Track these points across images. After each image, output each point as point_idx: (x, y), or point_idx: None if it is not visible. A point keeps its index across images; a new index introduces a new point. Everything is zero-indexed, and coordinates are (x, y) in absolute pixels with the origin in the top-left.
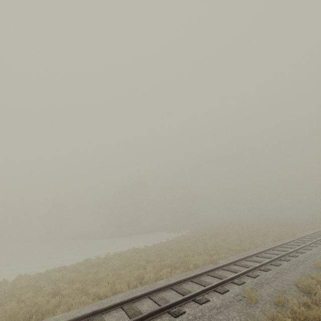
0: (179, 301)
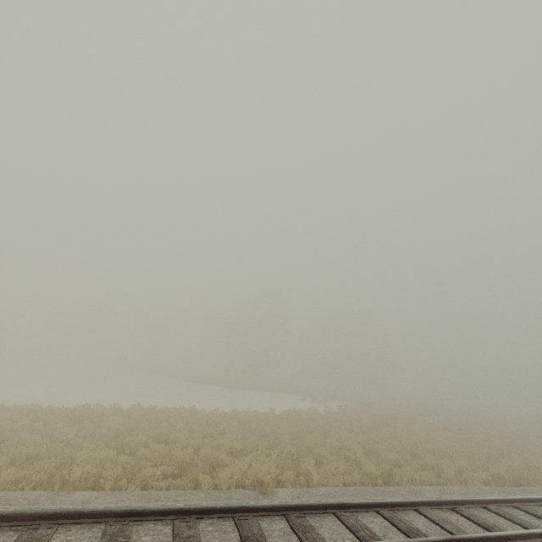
0: None
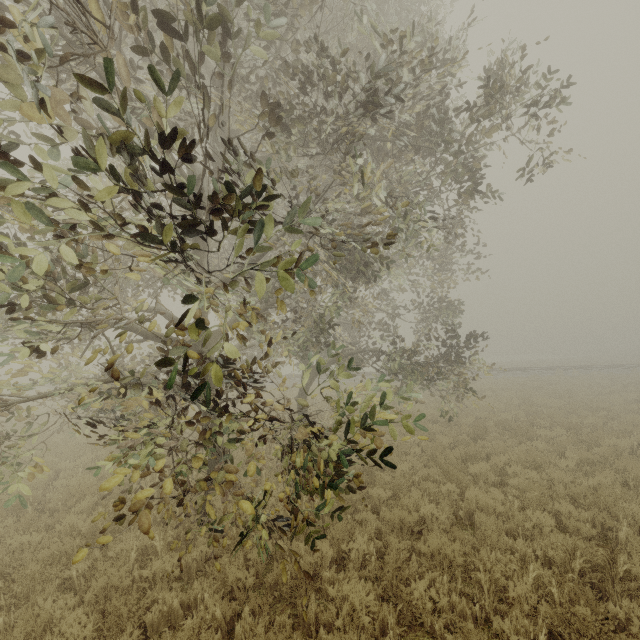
0: (624, 366)
